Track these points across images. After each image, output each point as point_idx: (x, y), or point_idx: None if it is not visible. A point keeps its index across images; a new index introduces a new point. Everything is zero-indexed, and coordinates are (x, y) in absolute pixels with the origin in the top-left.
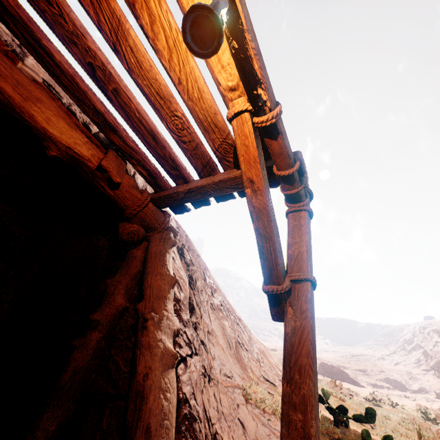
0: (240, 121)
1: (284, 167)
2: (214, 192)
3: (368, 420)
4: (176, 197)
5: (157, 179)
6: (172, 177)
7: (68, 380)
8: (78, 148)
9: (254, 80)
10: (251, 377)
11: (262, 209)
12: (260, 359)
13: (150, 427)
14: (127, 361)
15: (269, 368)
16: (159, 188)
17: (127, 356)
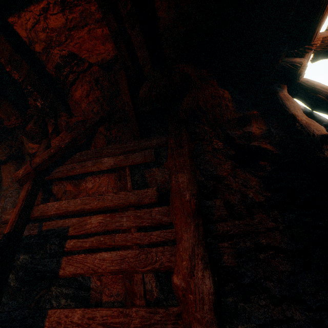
0: None
1: None
2: None
3: None
4: (326, 42)
5: None
6: None
7: None
8: None
9: None
10: None
11: None
12: None
13: None
14: None
15: None
16: None
17: None
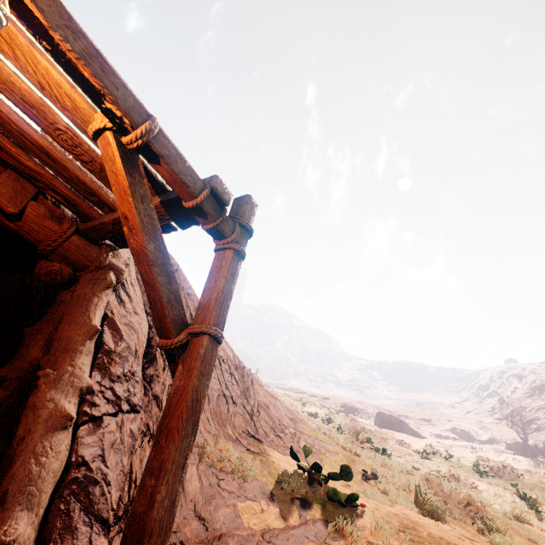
0: (104, 141)
1: (187, 197)
2: None
3: (343, 478)
4: (105, 229)
5: (78, 206)
6: (94, 204)
7: None
8: None
9: (95, 91)
10: (228, 434)
11: (140, 251)
12: (256, 412)
13: (6, 494)
14: None
15: (265, 423)
16: (85, 217)
17: None
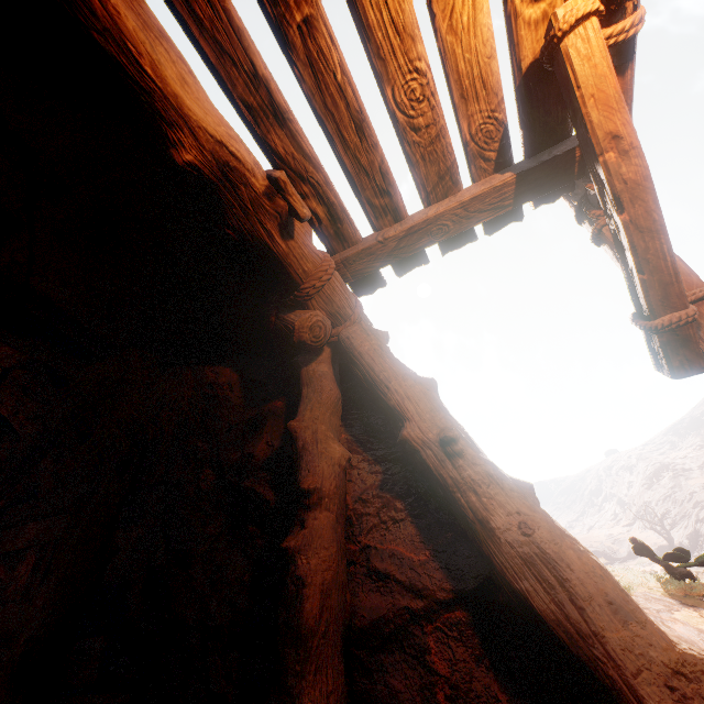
0: (583, 35)
1: None
2: (455, 225)
3: None
4: (378, 252)
5: (344, 222)
6: (374, 212)
7: (319, 613)
8: (235, 145)
9: None
10: None
11: (641, 181)
12: None
13: (614, 601)
14: (415, 543)
15: None
16: (342, 242)
17: (408, 535)
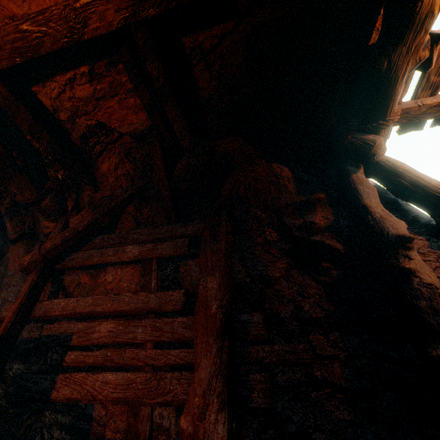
0: None
1: None
2: None
3: None
4: (411, 113)
5: (405, 86)
6: (424, 85)
7: None
8: None
9: None
10: None
11: None
12: None
13: None
14: None
15: None
16: None
17: None
